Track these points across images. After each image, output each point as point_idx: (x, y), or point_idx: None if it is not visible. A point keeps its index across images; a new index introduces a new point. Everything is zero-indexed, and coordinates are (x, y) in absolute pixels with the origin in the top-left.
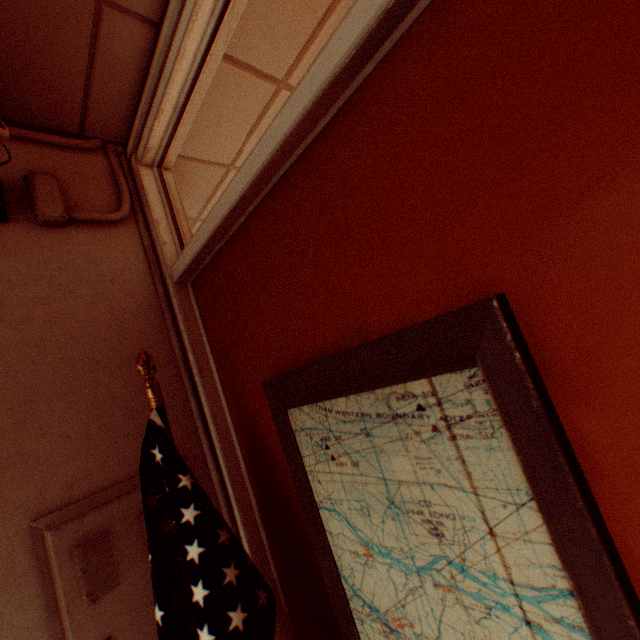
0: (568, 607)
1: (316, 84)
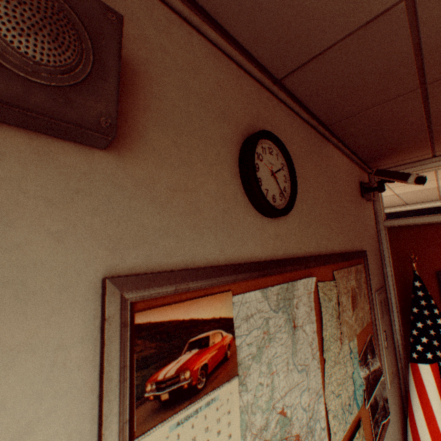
0: None
1: None
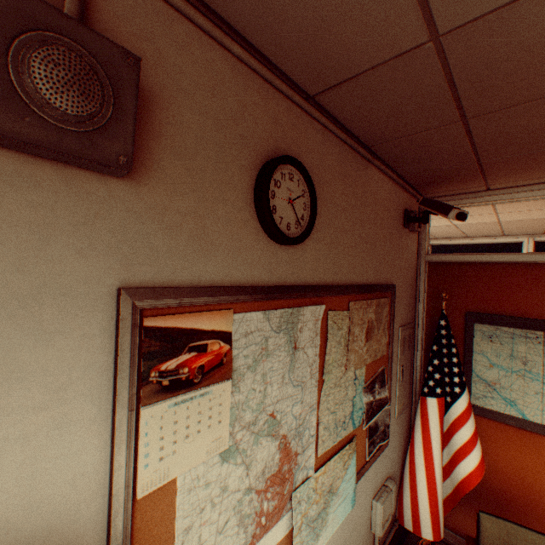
0: None
1: None
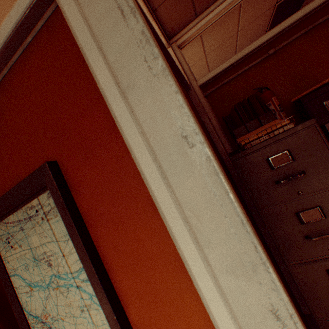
0: (85, 273)
1: None
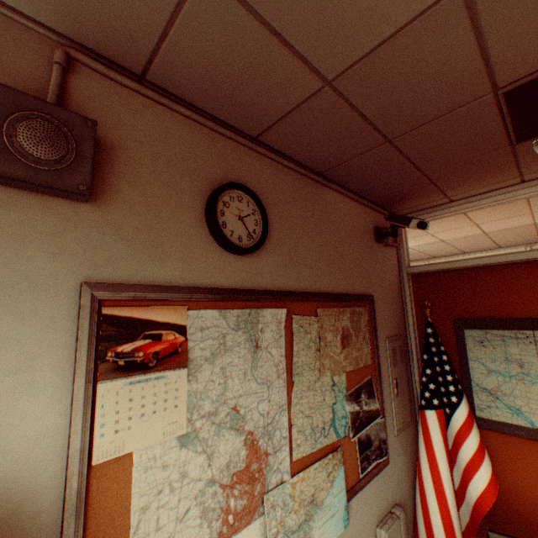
0: None
1: (521, 257)
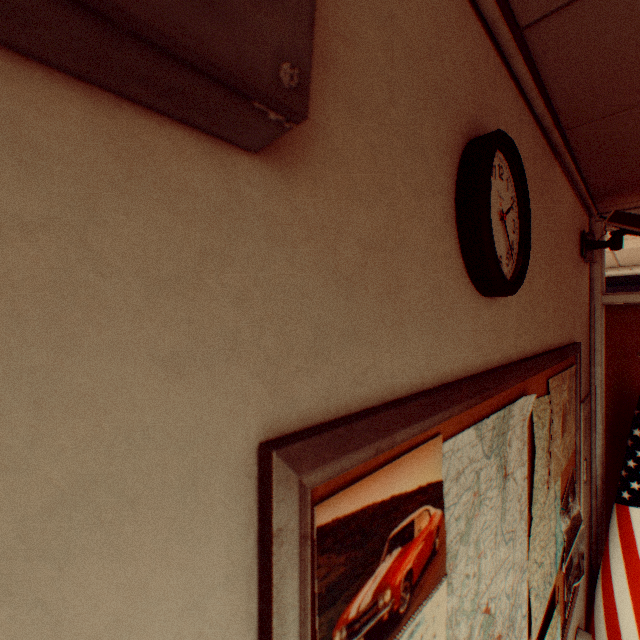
0: None
1: None
